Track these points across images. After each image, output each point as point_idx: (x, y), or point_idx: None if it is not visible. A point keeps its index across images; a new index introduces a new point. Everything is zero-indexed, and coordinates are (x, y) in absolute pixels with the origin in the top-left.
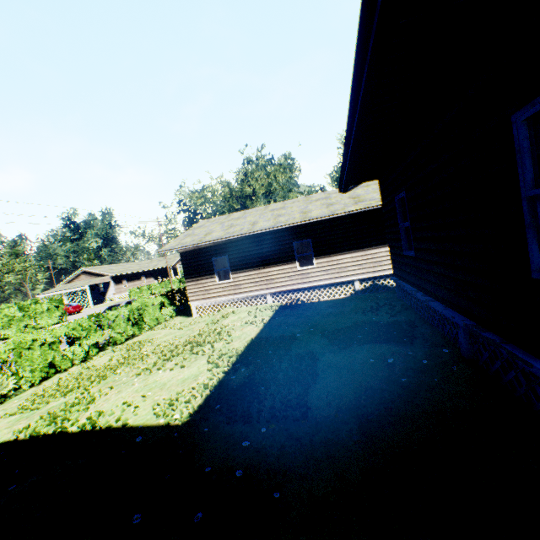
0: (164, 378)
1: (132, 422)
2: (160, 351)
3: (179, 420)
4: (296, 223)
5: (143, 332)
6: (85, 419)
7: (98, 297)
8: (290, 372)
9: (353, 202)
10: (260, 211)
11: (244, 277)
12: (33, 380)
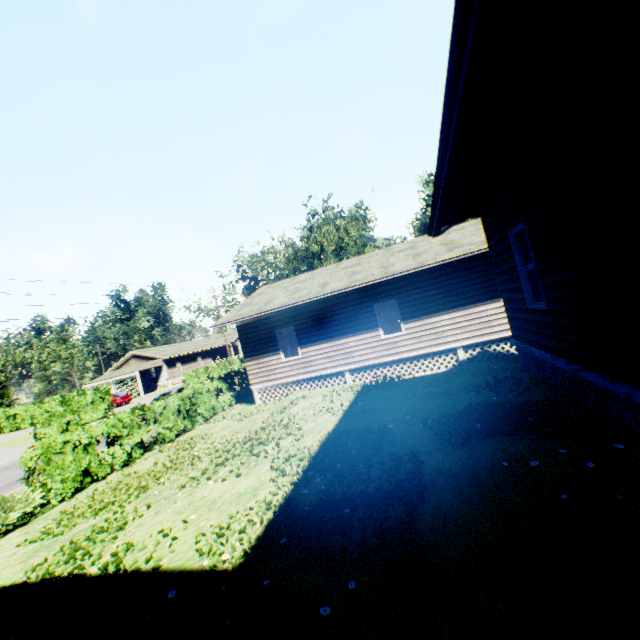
0: (215, 492)
1: (166, 563)
2: (214, 451)
3: (229, 562)
4: (376, 280)
5: (196, 426)
6: (110, 555)
7: (149, 384)
8: (384, 483)
9: (446, 250)
10: (330, 270)
11: (315, 351)
12: (64, 493)
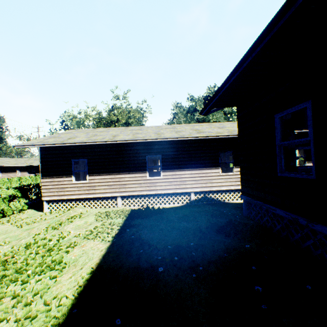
0: None
1: None
2: None
3: None
4: (152, 139)
5: None
6: None
7: None
8: None
9: (196, 132)
10: (121, 129)
11: (99, 179)
12: None
